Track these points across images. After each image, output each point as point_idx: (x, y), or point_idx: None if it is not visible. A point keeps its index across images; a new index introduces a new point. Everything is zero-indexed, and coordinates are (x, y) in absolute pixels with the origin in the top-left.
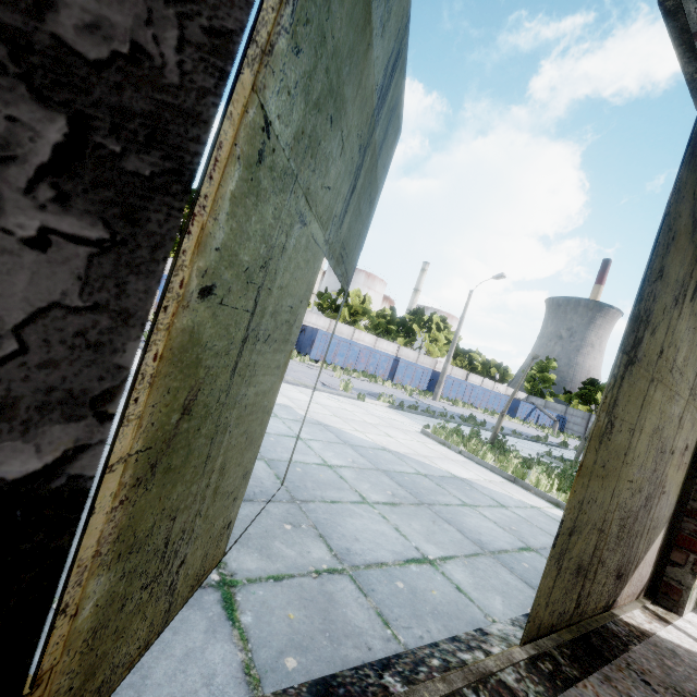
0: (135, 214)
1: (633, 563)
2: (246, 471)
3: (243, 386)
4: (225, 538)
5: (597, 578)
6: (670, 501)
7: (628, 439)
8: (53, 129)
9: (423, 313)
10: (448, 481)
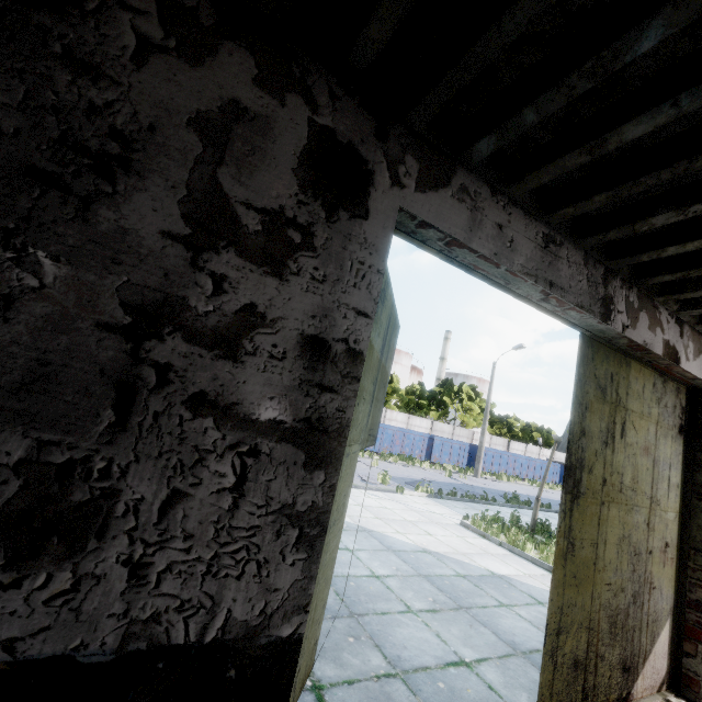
0: (313, 546)
1: (639, 656)
2: (324, 602)
3: (325, 555)
4: (314, 652)
5: (599, 671)
6: (665, 594)
7: (594, 551)
8: (296, 532)
9: (451, 384)
10: (486, 581)
